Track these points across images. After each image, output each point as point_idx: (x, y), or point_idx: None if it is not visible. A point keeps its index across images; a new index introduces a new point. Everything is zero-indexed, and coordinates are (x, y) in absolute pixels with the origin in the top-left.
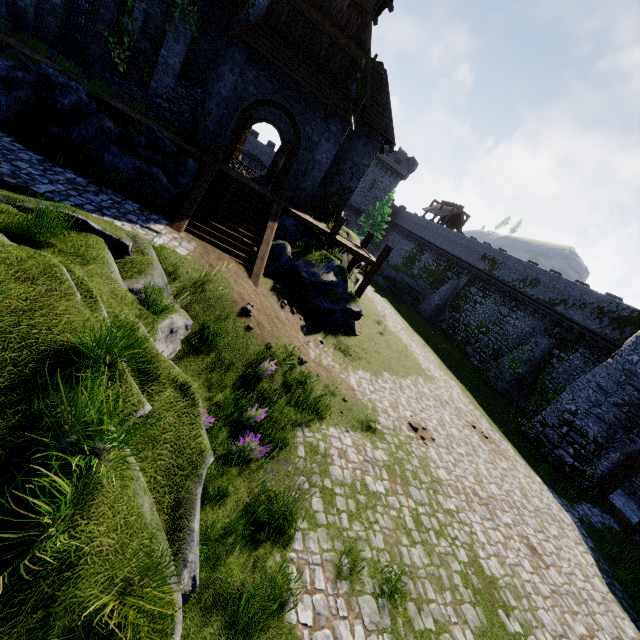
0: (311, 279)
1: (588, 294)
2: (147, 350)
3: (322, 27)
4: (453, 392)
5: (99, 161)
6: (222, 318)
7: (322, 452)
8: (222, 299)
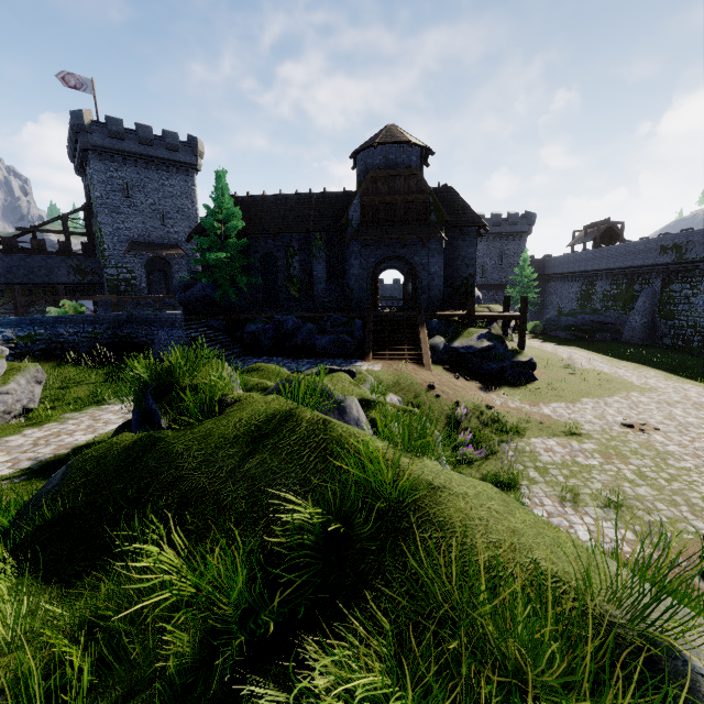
0: (469, 351)
1: None
2: (387, 403)
3: (395, 201)
4: (688, 392)
5: (313, 347)
6: (417, 395)
7: (528, 451)
8: (412, 385)
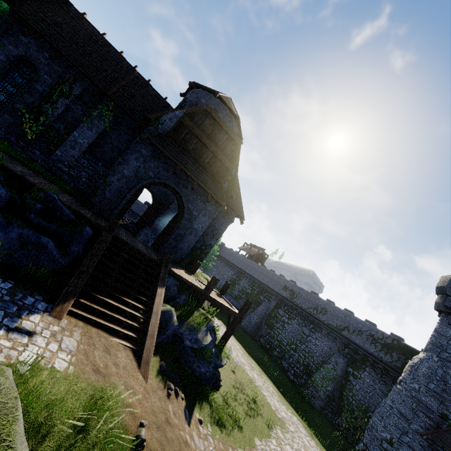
0: (194, 346)
1: (361, 323)
2: None
3: (209, 146)
4: (302, 436)
5: None
6: None
7: None
8: (110, 436)
